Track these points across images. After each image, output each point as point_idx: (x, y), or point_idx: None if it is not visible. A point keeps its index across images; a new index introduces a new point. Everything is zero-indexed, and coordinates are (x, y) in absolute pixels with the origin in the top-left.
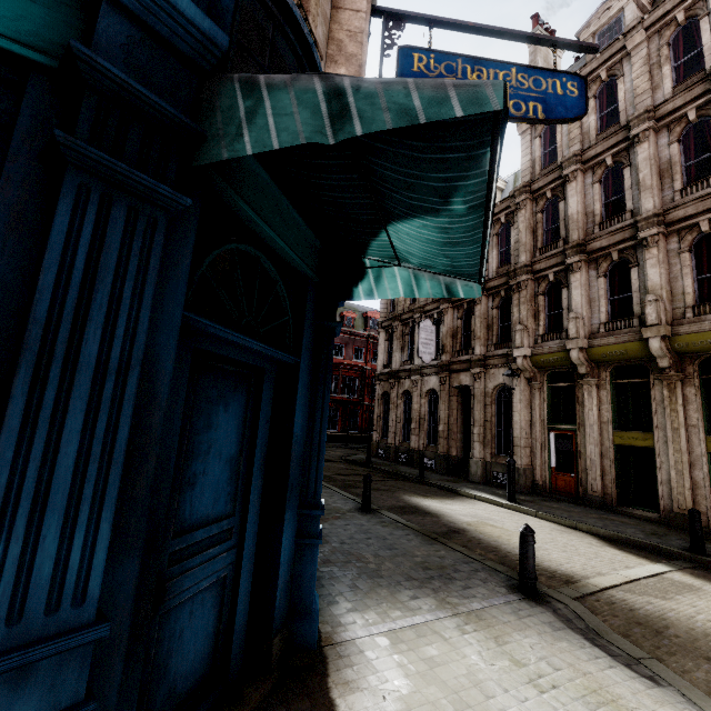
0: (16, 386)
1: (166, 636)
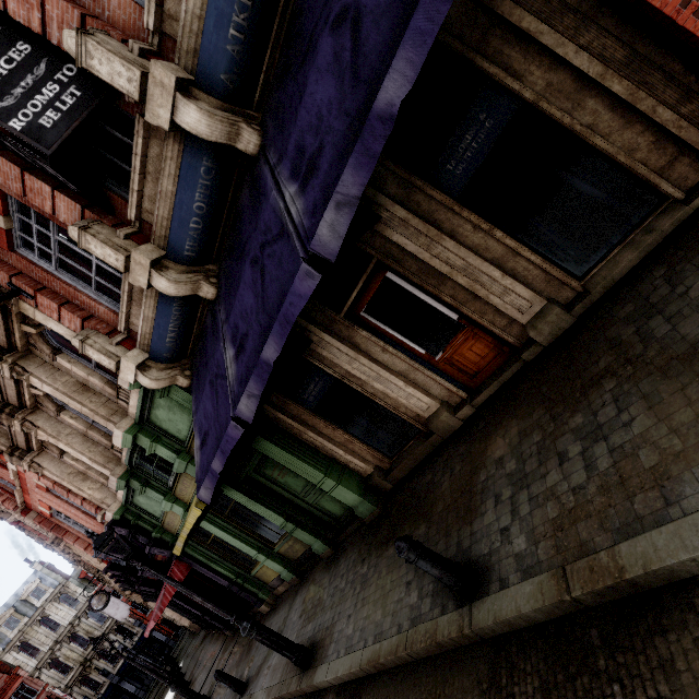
0: None
1: None
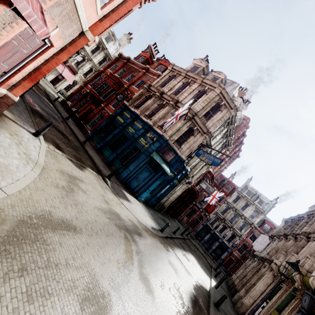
0: (136, 160)
1: (133, 181)
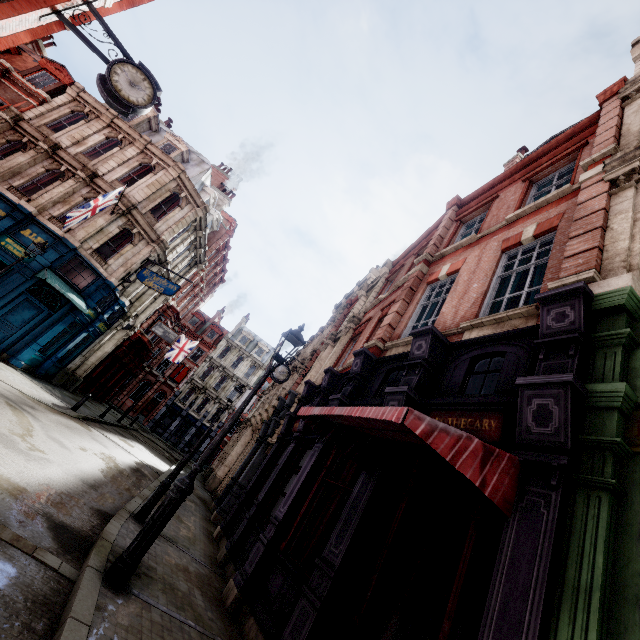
0: None
1: None
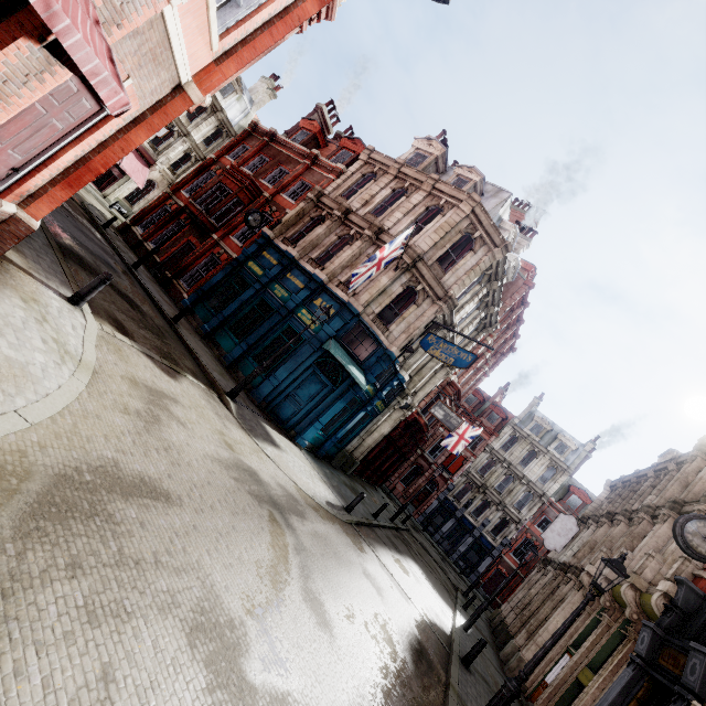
0: (291, 359)
1: (284, 404)
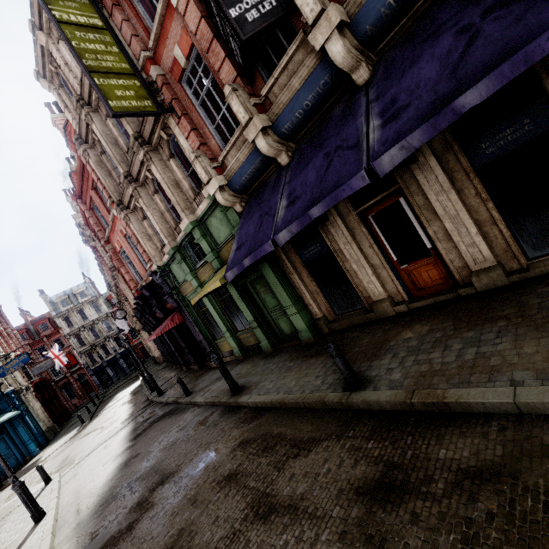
0: None
1: None
